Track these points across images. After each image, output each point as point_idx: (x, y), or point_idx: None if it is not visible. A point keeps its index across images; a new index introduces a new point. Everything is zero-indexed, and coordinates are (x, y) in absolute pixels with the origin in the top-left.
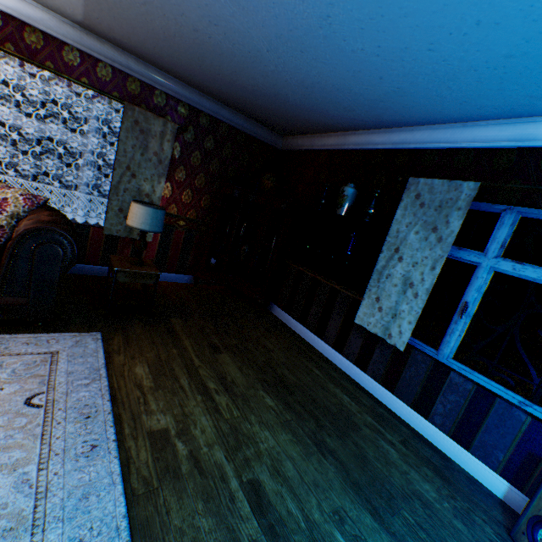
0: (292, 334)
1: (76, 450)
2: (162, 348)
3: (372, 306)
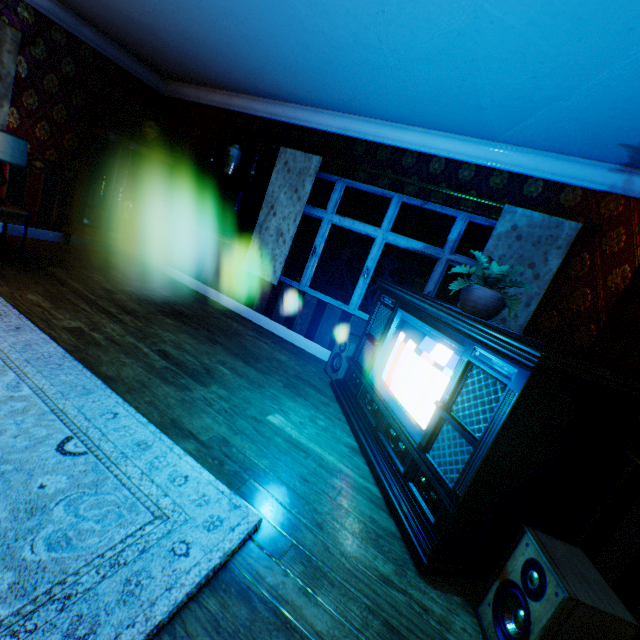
0: (189, 289)
1: (3, 329)
2: (50, 286)
3: (256, 255)
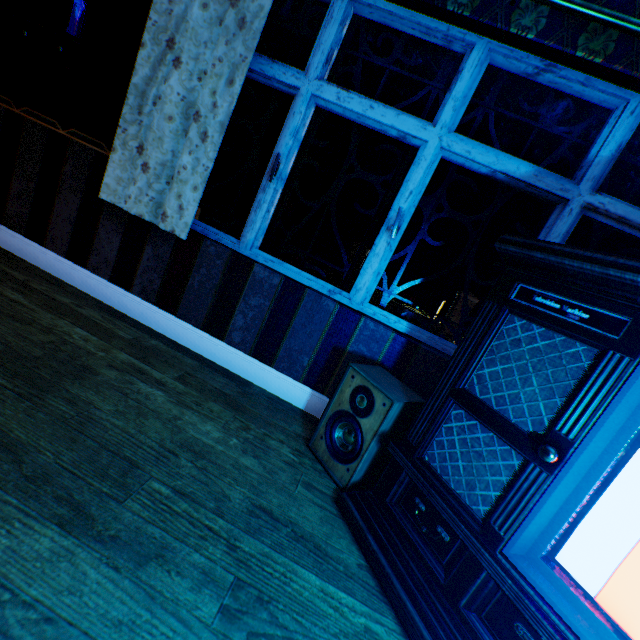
0: None
1: None
2: None
3: (132, 165)
